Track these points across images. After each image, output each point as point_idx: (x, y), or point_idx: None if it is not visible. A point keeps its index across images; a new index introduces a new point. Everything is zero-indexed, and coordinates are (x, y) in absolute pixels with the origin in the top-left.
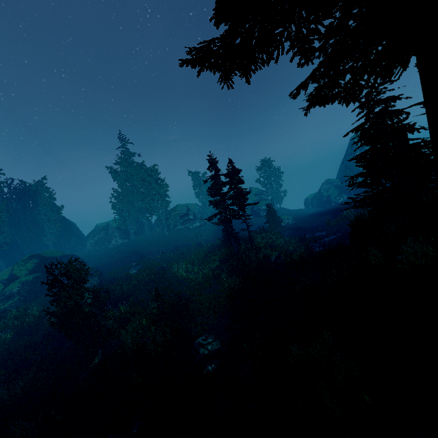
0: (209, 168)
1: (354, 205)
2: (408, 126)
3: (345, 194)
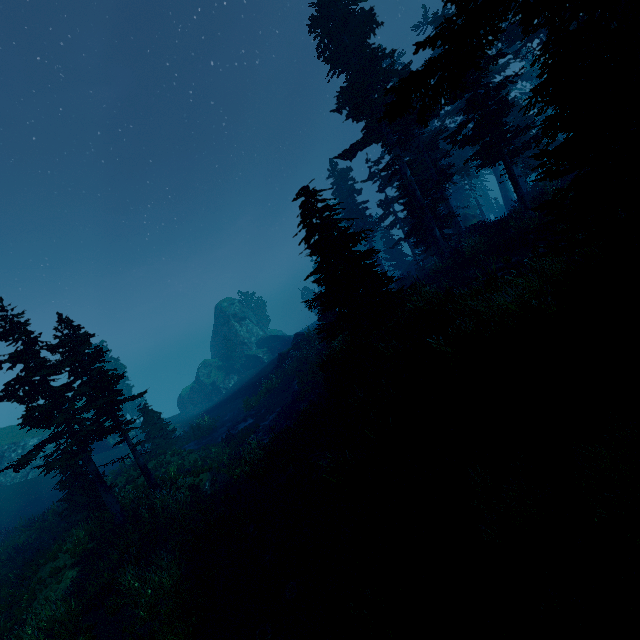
0: (2, 337)
1: (328, 334)
2: (359, 232)
3: (235, 374)
